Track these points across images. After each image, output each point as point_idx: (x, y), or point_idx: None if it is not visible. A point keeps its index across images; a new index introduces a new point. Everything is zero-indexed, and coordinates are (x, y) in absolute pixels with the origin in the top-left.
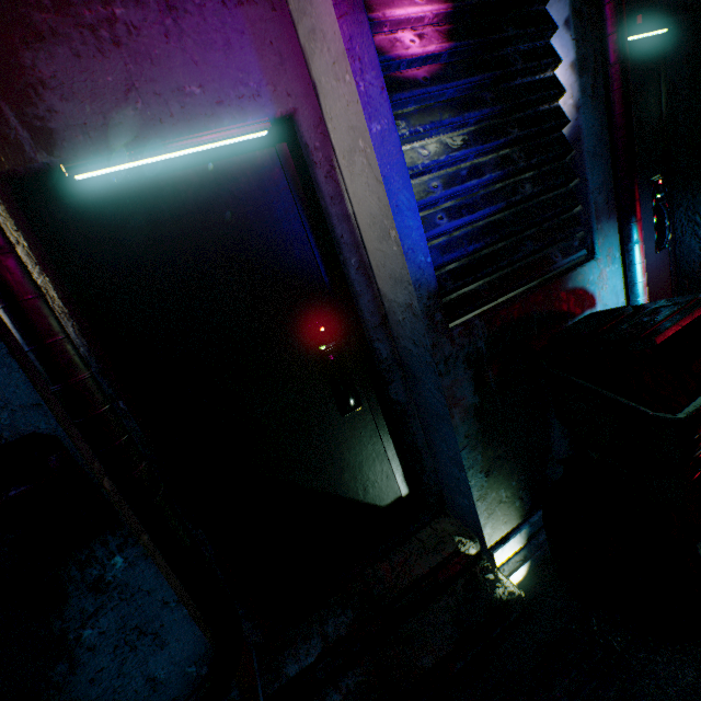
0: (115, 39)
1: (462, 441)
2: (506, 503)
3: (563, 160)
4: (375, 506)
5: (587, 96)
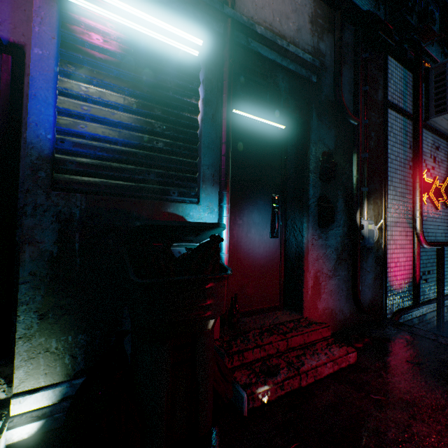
0: None
1: (26, 276)
2: (55, 354)
3: (195, 146)
4: None
5: (208, 117)
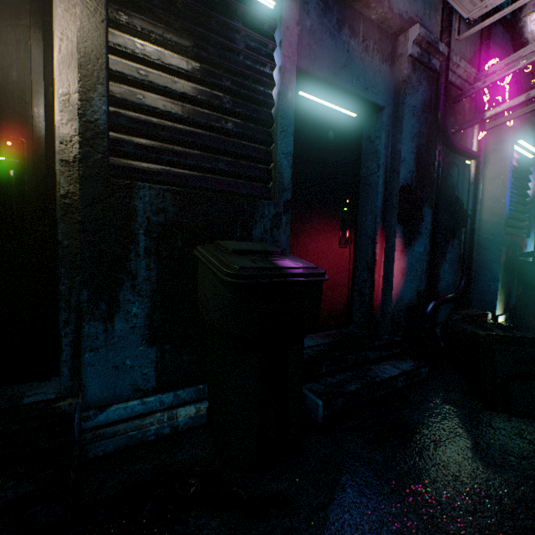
0: None
1: (500, 270)
2: (501, 302)
3: (525, 207)
4: None
5: None
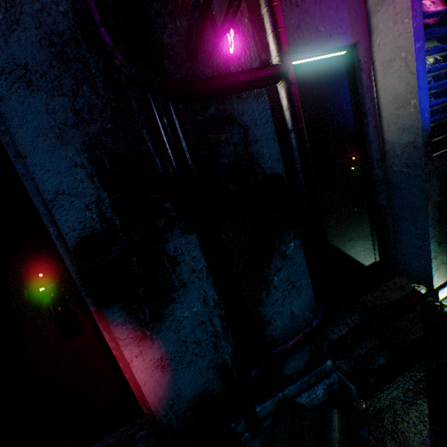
0: (296, 4)
1: (430, 222)
2: (445, 264)
3: None
4: (362, 264)
5: None
